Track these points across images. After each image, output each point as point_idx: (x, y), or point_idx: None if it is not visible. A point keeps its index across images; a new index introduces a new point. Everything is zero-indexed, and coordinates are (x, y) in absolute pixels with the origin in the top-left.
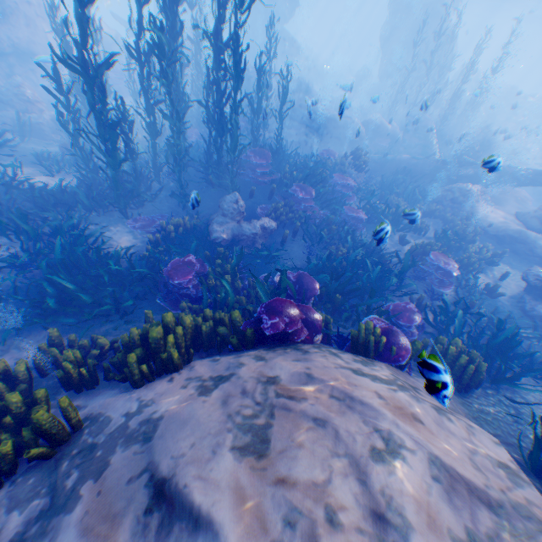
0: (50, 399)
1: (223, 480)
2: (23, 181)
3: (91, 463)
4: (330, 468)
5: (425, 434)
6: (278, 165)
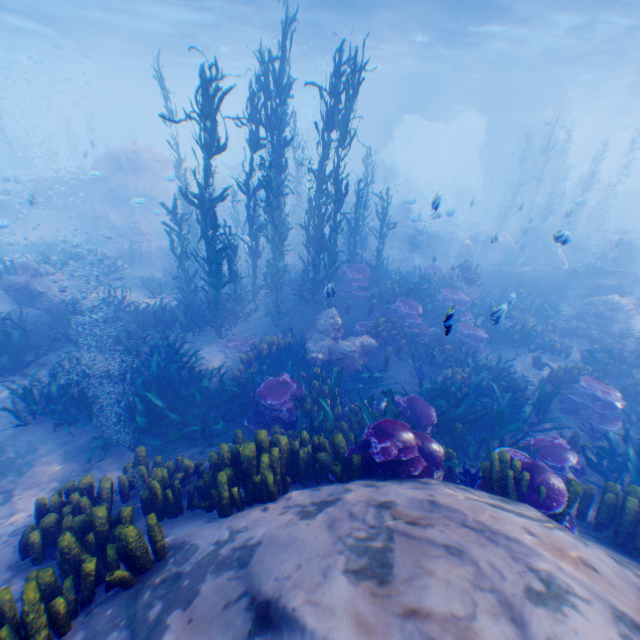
0: None
1: (339, 605)
2: (129, 302)
3: (177, 592)
4: (473, 602)
5: (602, 583)
6: (377, 281)
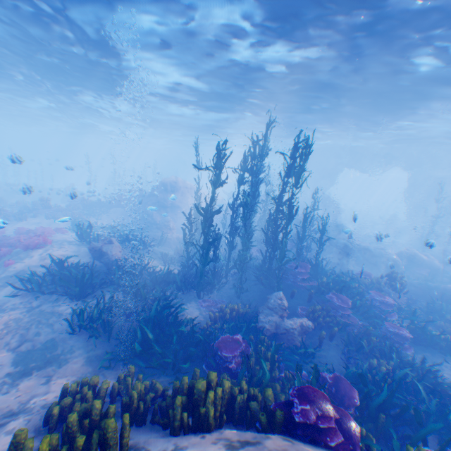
0: None
1: None
2: (150, 266)
3: None
4: None
5: None
6: (316, 276)
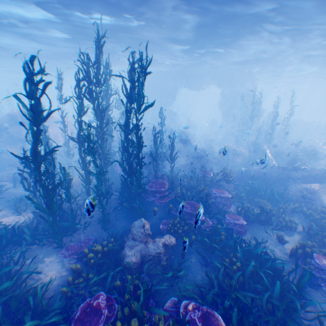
0: None
1: None
2: None
3: None
4: None
5: None
6: (173, 187)
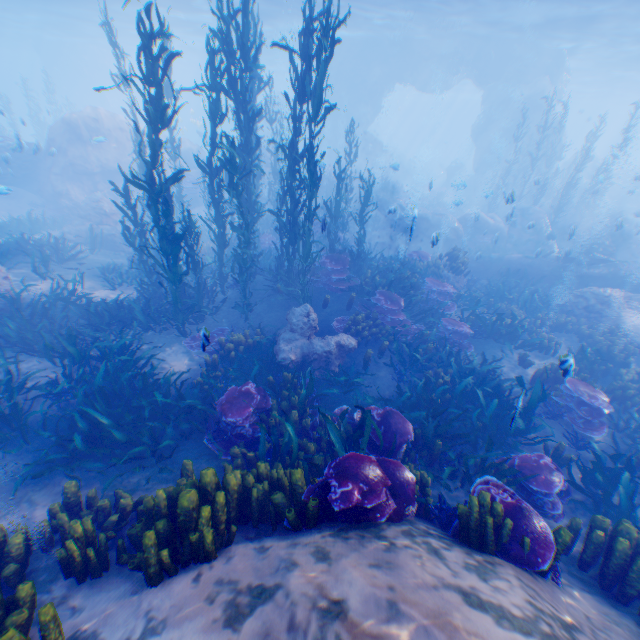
0: (44, 590)
1: None
2: (82, 296)
3: None
4: None
5: None
6: (359, 271)
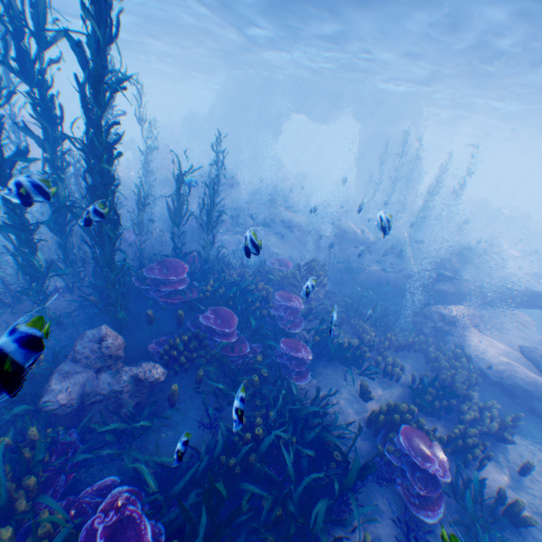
0: None
1: None
2: None
3: None
4: None
5: None
6: (205, 279)
